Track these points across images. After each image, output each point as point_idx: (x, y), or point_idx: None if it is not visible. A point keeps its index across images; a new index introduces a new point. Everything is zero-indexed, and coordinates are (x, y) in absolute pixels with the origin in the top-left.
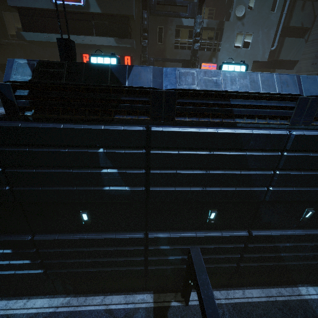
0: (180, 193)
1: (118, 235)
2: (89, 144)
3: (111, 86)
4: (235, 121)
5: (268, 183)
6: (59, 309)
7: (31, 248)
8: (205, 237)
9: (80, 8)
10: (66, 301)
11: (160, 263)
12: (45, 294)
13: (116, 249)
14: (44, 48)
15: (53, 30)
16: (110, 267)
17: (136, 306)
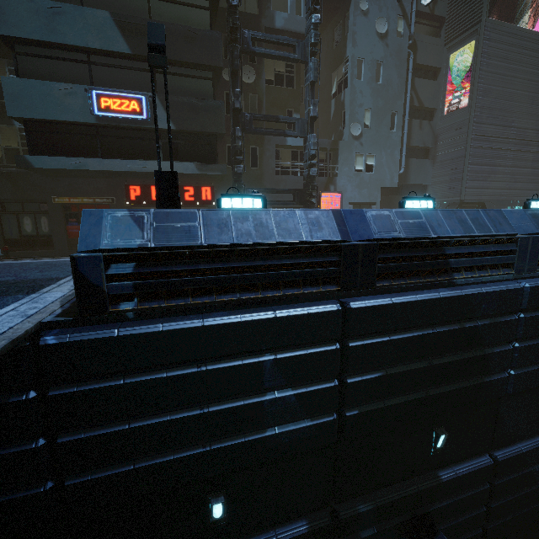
0: (394, 410)
1: (282, 533)
2: (248, 349)
3: (281, 243)
4: (453, 277)
5: (508, 364)
6: None
7: None
8: (433, 488)
9: (141, 122)
10: None
11: None
12: None
13: None
14: (57, 179)
15: (89, 152)
16: None
17: None
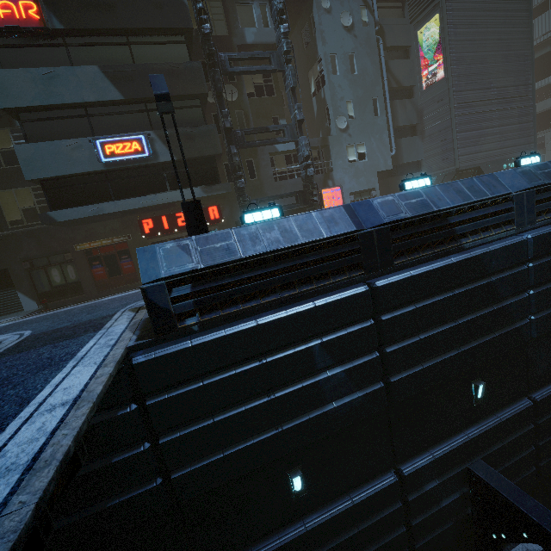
0: (432, 370)
1: (356, 496)
2: (298, 338)
3: (306, 243)
4: (461, 243)
5: (527, 311)
6: None
7: None
8: (482, 435)
9: (144, 160)
10: None
11: (432, 524)
12: None
13: (358, 531)
14: (75, 228)
15: (102, 198)
16: None
17: None
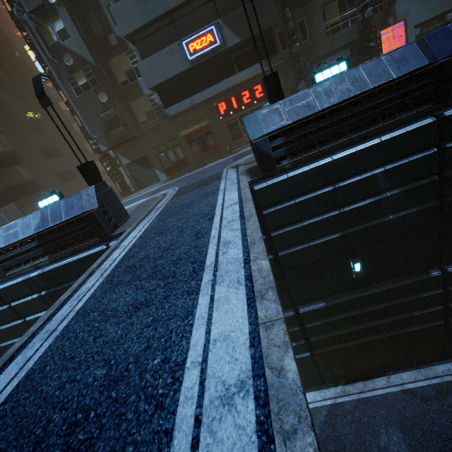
0: None
1: (402, 281)
2: (364, 168)
3: (375, 87)
4: None
5: None
6: (338, 399)
7: (294, 326)
8: None
9: (217, 49)
10: (341, 390)
11: None
12: (309, 387)
13: (401, 302)
14: (176, 120)
15: (193, 91)
16: (394, 330)
17: (445, 379)
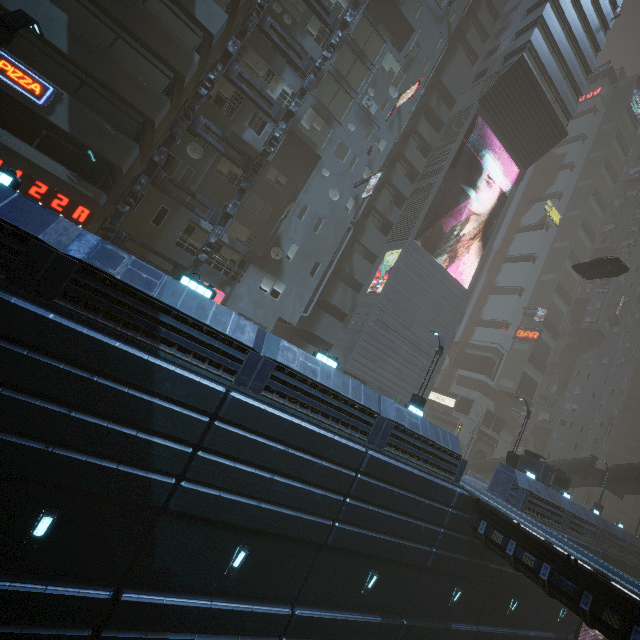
0: None
1: None
2: None
3: None
4: (158, 346)
5: (179, 469)
6: None
7: None
8: None
9: (33, 104)
10: None
11: None
12: None
13: None
14: None
15: None
16: None
17: None
